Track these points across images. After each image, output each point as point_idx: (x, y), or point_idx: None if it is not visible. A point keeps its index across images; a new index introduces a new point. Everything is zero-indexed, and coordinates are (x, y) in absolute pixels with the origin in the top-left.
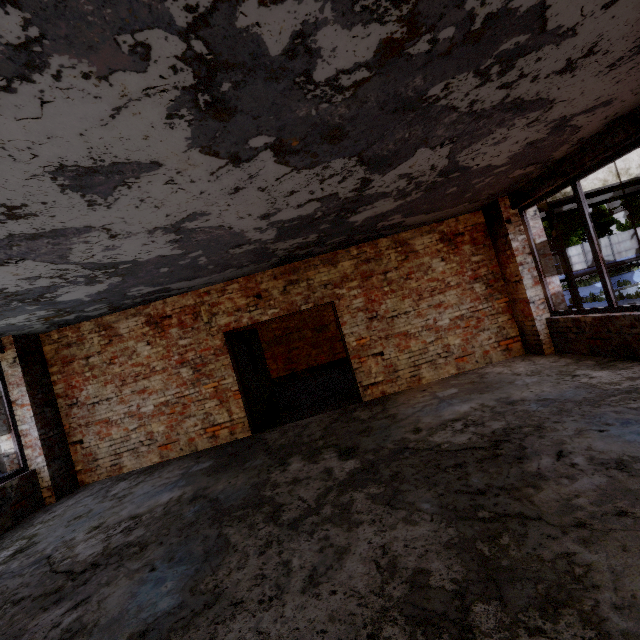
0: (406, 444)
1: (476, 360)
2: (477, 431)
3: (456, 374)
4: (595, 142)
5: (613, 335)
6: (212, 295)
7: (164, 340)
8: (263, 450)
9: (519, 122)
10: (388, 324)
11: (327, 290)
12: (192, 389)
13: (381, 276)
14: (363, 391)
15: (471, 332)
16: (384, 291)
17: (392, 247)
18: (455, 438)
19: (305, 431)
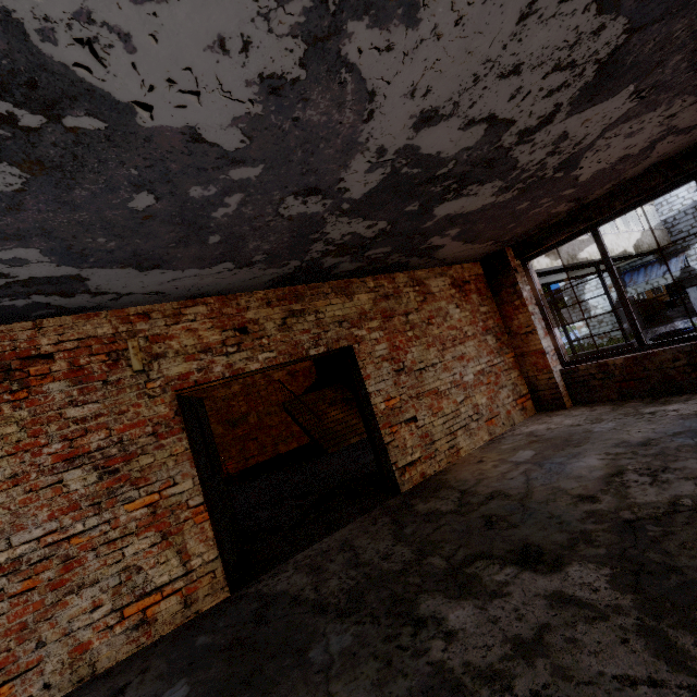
0: (616, 517)
1: (502, 422)
2: (685, 475)
3: (490, 440)
4: (627, 187)
5: (651, 372)
6: (154, 321)
7: (25, 408)
8: (314, 613)
9: (674, 107)
10: (417, 379)
11: (343, 329)
12: (93, 517)
13: (403, 317)
14: (400, 476)
15: (493, 389)
16: (408, 336)
17: (410, 285)
18: (676, 490)
19: (363, 554)
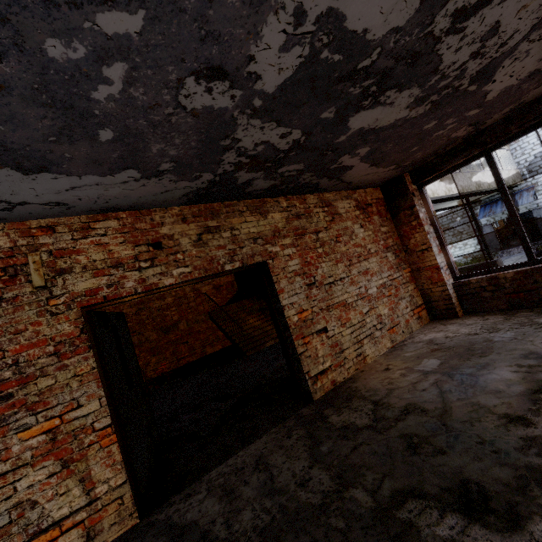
0: None
1: (402, 330)
2: None
3: (393, 347)
4: (523, 111)
5: (541, 285)
6: (59, 234)
7: None
8: None
9: None
10: (327, 292)
11: (257, 245)
12: None
13: (313, 235)
14: (312, 385)
15: (394, 301)
16: (318, 253)
17: (319, 205)
18: None
19: (278, 477)
